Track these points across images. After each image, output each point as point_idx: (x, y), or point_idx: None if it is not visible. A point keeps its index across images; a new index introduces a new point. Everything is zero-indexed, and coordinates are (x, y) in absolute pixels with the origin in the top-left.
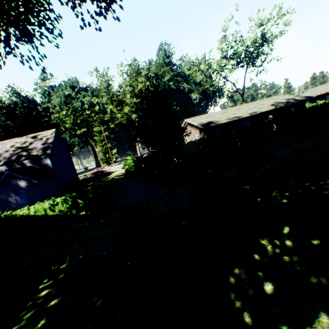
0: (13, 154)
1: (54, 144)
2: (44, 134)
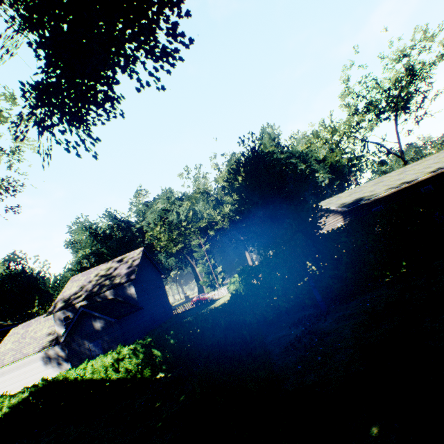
0: (95, 285)
1: (141, 266)
2: (131, 255)
